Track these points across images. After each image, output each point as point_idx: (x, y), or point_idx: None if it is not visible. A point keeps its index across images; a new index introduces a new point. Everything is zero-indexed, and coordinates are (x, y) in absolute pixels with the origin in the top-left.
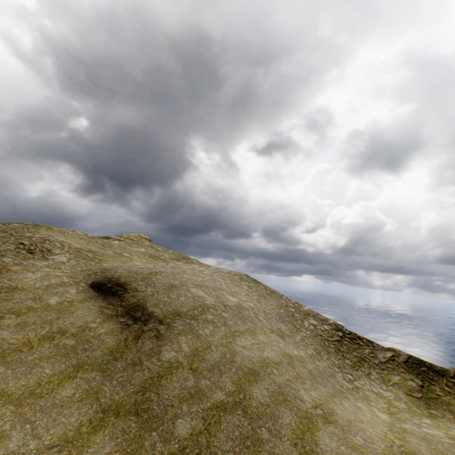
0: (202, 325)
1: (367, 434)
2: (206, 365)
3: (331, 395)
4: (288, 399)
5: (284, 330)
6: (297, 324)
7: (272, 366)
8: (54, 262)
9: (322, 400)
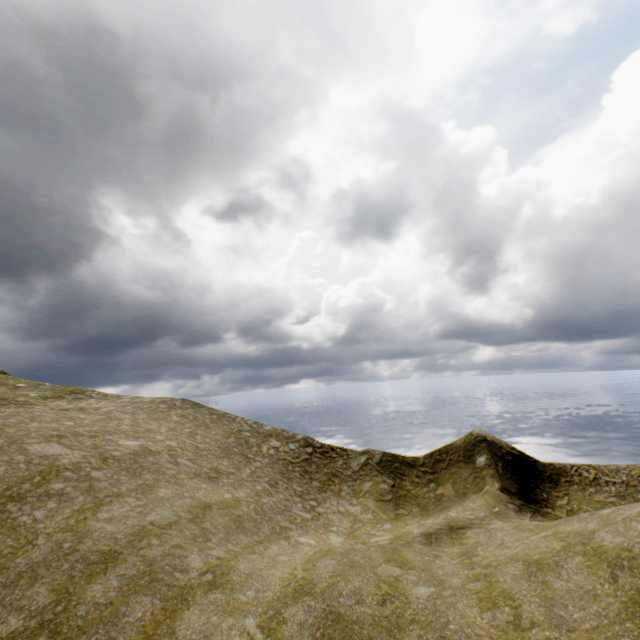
0: (31, 507)
1: (269, 580)
2: (5, 578)
3: (256, 542)
4: (159, 578)
5: (223, 468)
6: (252, 453)
7: (153, 534)
8: None
9: (226, 557)
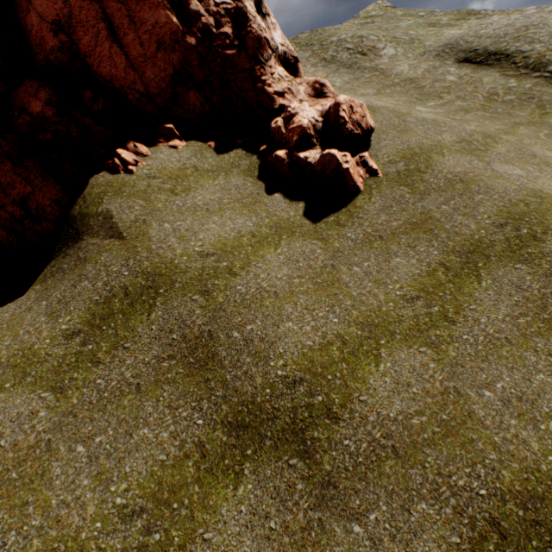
0: None
1: None
2: None
3: None
4: None
5: None
6: None
7: None
8: (388, 58)
9: None
